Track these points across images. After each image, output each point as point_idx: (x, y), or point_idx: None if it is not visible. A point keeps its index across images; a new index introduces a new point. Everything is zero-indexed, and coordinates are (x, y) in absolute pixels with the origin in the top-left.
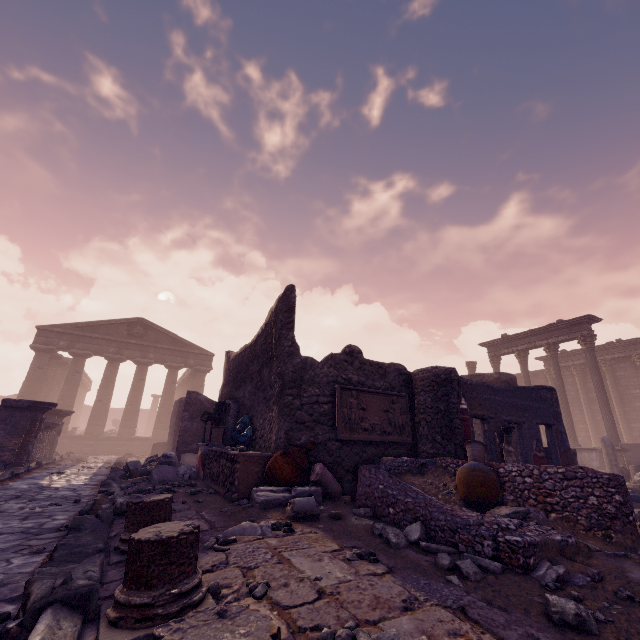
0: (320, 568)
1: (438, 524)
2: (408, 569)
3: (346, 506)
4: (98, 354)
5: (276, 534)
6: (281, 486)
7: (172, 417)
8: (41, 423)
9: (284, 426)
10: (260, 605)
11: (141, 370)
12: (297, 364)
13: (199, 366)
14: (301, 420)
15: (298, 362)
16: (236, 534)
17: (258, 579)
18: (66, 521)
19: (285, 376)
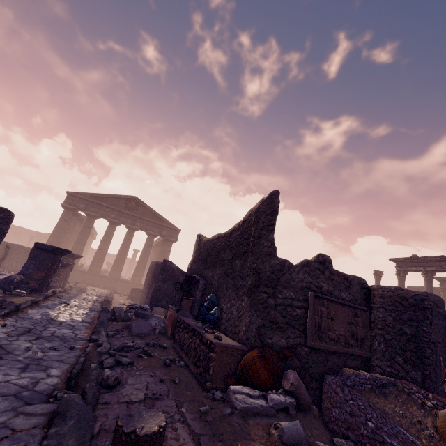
0: None
1: None
2: None
3: (317, 422)
4: (103, 217)
5: None
6: (256, 389)
7: (148, 273)
8: (59, 263)
9: (256, 321)
10: None
11: (130, 233)
12: (275, 265)
13: (169, 237)
14: (274, 320)
15: (276, 263)
16: None
17: None
18: (58, 381)
19: (262, 274)
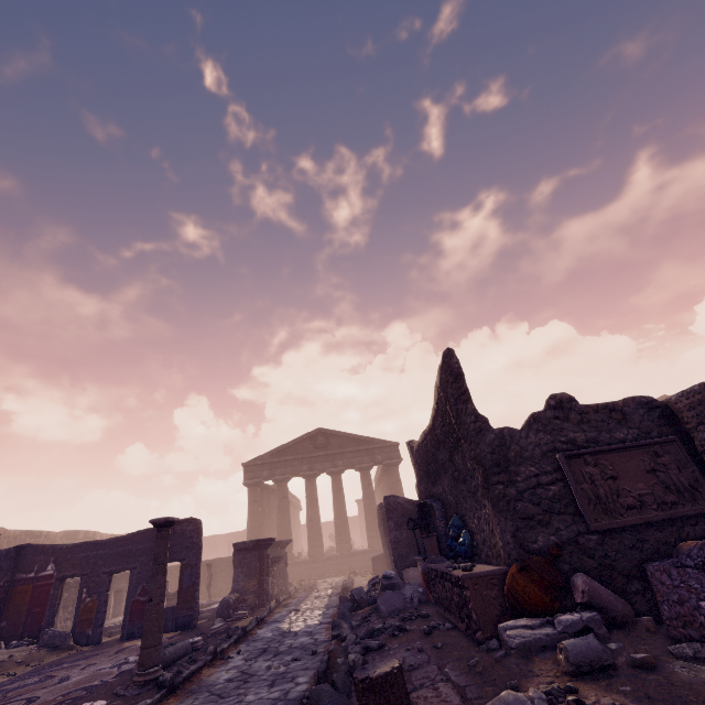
0: None
1: None
2: None
3: (652, 637)
4: (295, 475)
5: None
6: (536, 617)
7: (379, 526)
8: (268, 560)
9: (507, 526)
10: None
11: (336, 480)
12: (492, 442)
13: (388, 460)
14: (527, 514)
15: (492, 439)
16: None
17: None
18: (307, 686)
19: (483, 460)
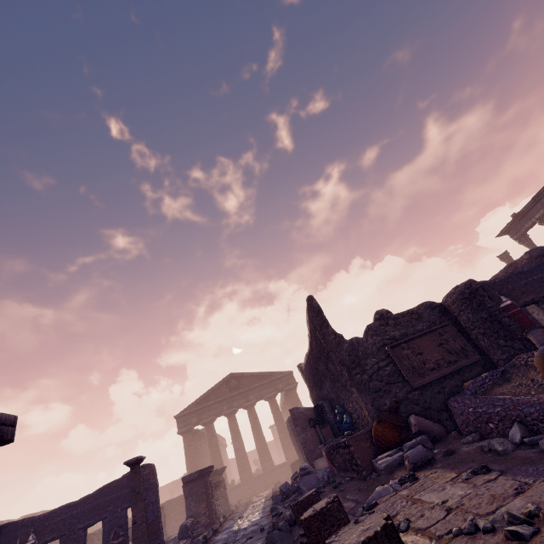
0: (445, 494)
1: (533, 417)
2: (517, 465)
3: (456, 441)
4: (218, 415)
5: (405, 486)
6: (393, 449)
7: (291, 436)
8: (211, 485)
9: (367, 400)
10: (407, 535)
11: (251, 412)
12: (347, 348)
13: (287, 386)
14: (377, 389)
15: (347, 346)
16: (375, 499)
17: (401, 520)
18: None
19: (345, 362)
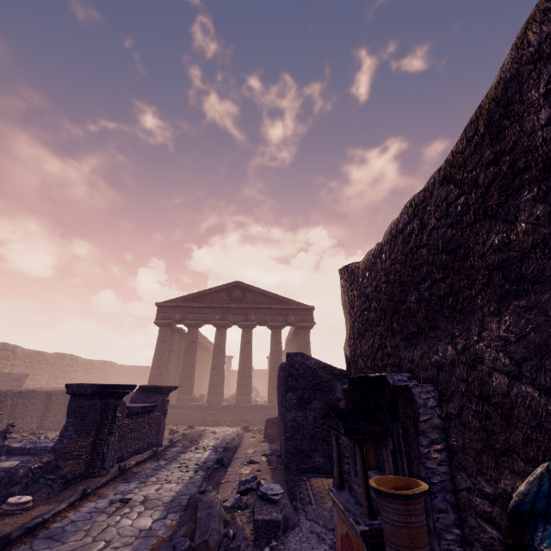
0: None
1: None
2: None
3: None
4: (207, 322)
5: None
6: None
7: (278, 389)
8: (116, 412)
9: None
10: None
11: (246, 333)
12: None
13: (300, 322)
14: None
15: None
16: None
17: None
18: None
19: None
